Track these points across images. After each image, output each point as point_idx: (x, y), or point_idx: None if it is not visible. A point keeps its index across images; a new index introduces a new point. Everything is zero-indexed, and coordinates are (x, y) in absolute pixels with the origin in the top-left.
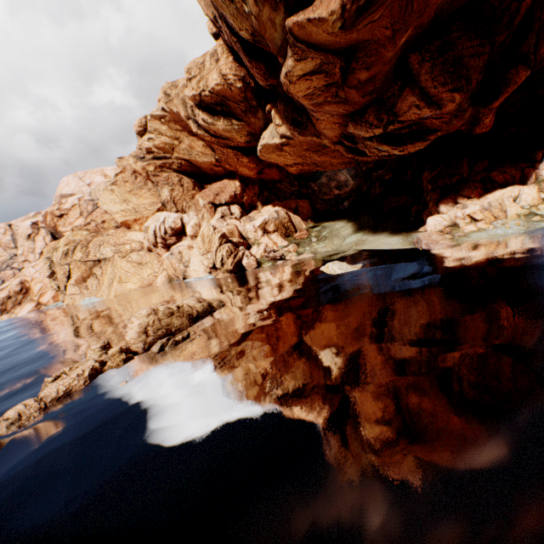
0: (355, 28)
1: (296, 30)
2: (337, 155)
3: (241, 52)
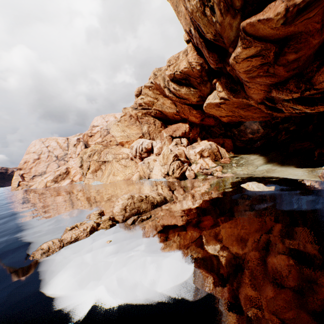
0: (293, 23)
1: (248, 28)
2: (257, 112)
3: (204, 47)
